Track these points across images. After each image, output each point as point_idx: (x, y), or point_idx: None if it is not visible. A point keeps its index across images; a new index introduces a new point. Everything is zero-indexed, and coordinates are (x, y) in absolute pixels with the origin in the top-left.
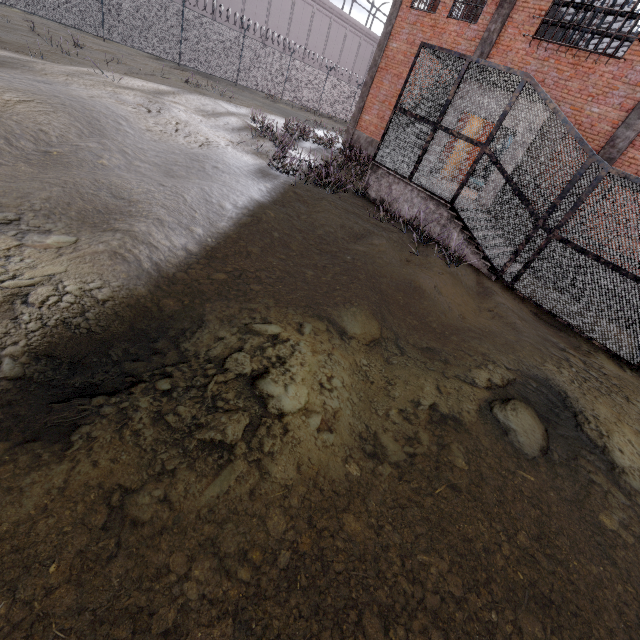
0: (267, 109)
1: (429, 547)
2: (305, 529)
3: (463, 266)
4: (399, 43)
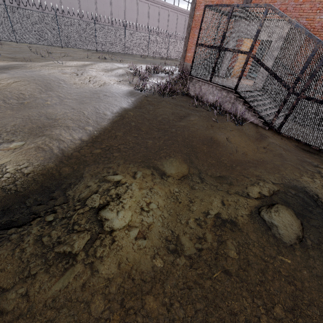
0: (140, 62)
1: (204, 320)
2: (117, 309)
3: (246, 124)
4: (200, 11)
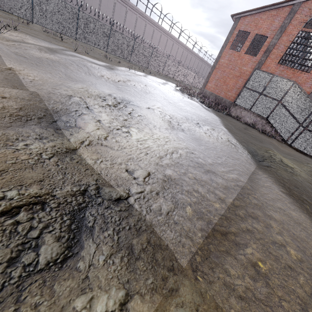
0: (164, 79)
1: None
2: None
3: (274, 138)
4: (224, 60)
